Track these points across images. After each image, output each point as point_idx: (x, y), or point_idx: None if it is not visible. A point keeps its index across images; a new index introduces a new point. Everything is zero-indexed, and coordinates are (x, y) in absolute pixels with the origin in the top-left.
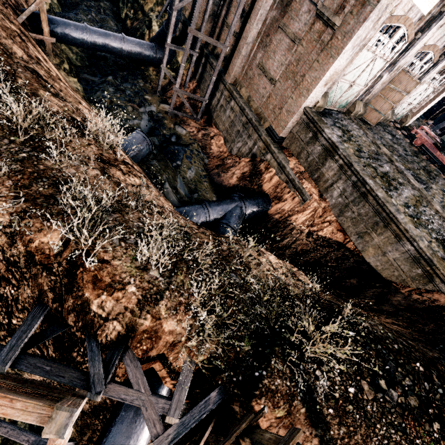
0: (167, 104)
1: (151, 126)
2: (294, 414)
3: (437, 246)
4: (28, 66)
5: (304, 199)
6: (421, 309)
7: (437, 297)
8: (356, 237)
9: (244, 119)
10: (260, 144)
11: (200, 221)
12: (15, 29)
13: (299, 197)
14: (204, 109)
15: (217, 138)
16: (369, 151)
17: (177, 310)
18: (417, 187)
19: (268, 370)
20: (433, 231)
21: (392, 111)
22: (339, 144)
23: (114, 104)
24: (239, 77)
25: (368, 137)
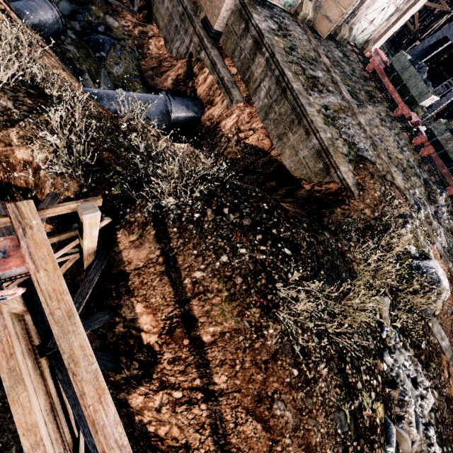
0: None
1: (73, 9)
2: (145, 236)
3: (343, 144)
4: None
5: (231, 100)
6: (315, 198)
7: (330, 187)
8: (277, 140)
9: (180, 9)
10: (195, 39)
11: (113, 107)
12: None
13: (228, 99)
14: (144, 2)
15: (156, 38)
16: (305, 55)
17: (33, 140)
18: (347, 99)
19: (132, 208)
20: (345, 134)
21: (350, 28)
22: (266, 32)
23: None
24: None
25: (312, 44)
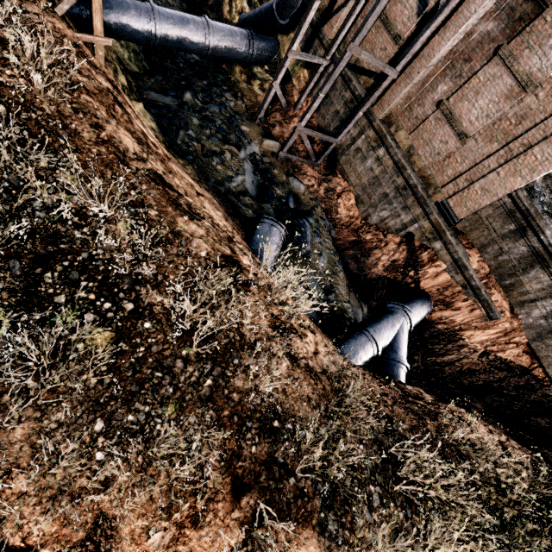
0: (272, 139)
1: (258, 182)
2: None
3: None
4: (147, 168)
5: (491, 317)
6: None
7: None
8: None
9: (400, 181)
10: (425, 224)
11: (367, 361)
12: (106, 84)
13: (482, 311)
14: (322, 145)
15: (346, 196)
16: None
17: None
18: None
19: None
20: None
21: None
22: None
23: (206, 151)
24: (396, 112)
25: None
